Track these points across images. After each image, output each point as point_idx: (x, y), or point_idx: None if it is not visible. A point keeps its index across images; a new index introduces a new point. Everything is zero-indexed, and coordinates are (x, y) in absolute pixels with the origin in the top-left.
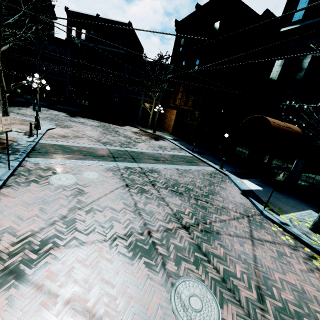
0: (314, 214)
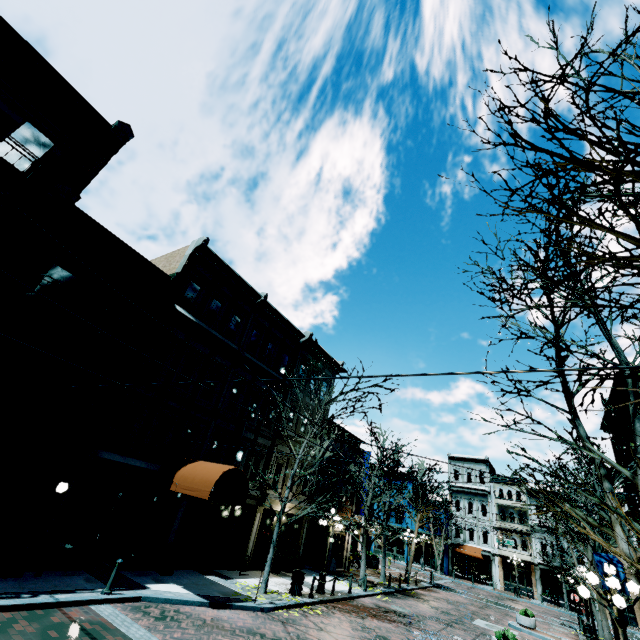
0: (215, 578)
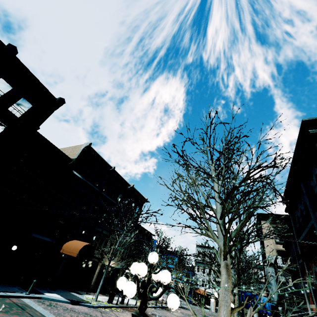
0: (75, 293)
